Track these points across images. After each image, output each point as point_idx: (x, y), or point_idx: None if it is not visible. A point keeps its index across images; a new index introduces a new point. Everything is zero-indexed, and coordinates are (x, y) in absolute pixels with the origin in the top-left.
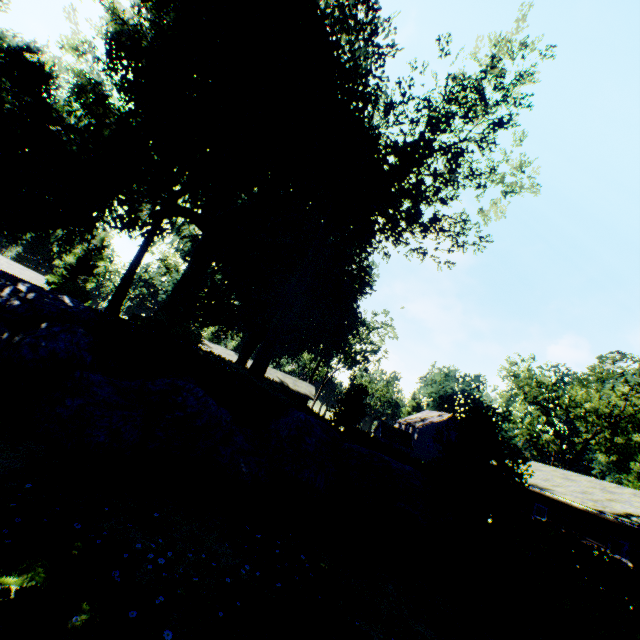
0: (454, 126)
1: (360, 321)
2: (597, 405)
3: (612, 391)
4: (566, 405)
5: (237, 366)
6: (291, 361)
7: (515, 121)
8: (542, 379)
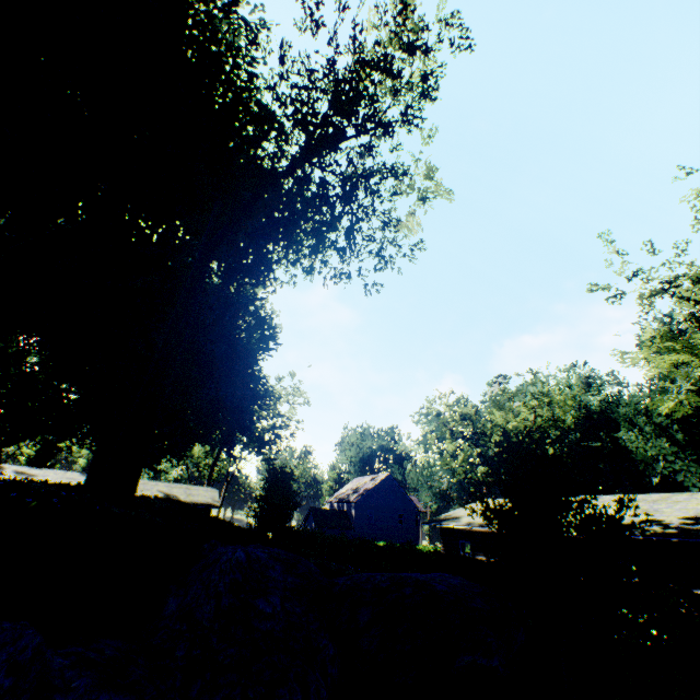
0: (372, 92)
1: (266, 388)
2: (516, 423)
3: (525, 406)
4: (491, 431)
5: (62, 489)
6: (178, 462)
7: (435, 96)
8: (467, 410)
